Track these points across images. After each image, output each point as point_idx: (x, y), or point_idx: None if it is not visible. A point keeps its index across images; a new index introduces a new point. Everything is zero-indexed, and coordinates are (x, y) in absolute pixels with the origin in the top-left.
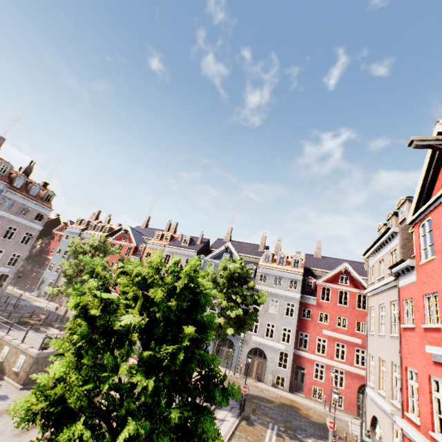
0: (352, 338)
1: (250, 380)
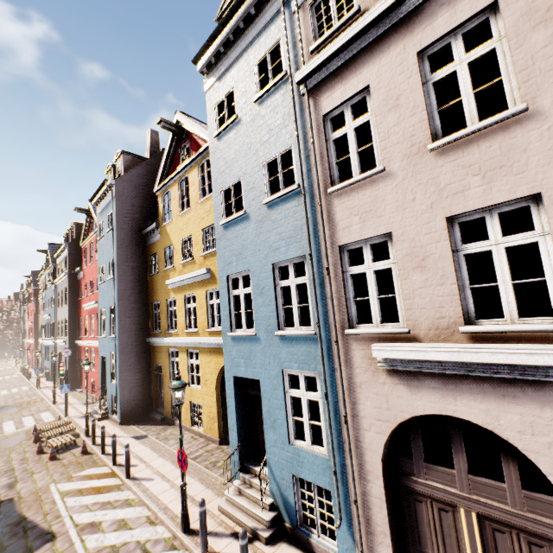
0: (92, 302)
1: (45, 389)
